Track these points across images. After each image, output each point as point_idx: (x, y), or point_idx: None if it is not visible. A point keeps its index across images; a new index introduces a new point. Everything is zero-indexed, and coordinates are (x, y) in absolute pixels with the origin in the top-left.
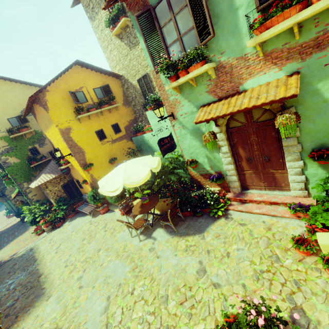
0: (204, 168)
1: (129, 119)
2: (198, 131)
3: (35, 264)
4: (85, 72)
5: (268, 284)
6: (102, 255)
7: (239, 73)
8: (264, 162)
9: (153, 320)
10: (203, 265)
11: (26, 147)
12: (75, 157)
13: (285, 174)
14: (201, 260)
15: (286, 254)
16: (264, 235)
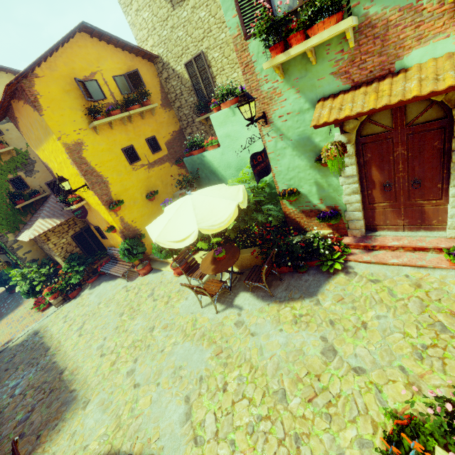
0: (309, 201)
1: (172, 129)
2: (307, 142)
3: (48, 355)
4: (98, 47)
5: (439, 364)
6: (159, 336)
7: (400, 38)
8: (412, 188)
9: (271, 428)
10: (329, 342)
11: (5, 177)
12: (94, 190)
13: (441, 205)
14: (324, 336)
15: (454, 320)
16: (413, 294)
